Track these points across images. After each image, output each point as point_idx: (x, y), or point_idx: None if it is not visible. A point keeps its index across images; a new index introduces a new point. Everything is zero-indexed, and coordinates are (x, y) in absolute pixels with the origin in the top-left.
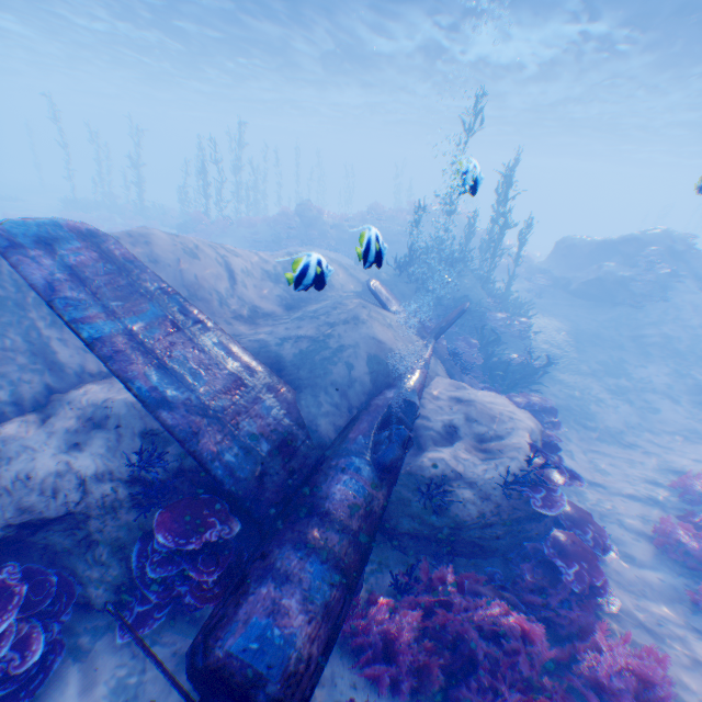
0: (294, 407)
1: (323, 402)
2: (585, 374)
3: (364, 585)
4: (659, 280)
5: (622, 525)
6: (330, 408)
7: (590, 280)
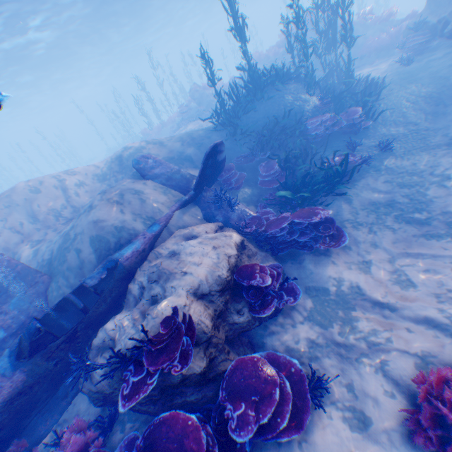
0: (43, 293)
1: (61, 285)
2: (435, 147)
3: (50, 433)
4: None
5: (381, 371)
6: (66, 288)
7: None
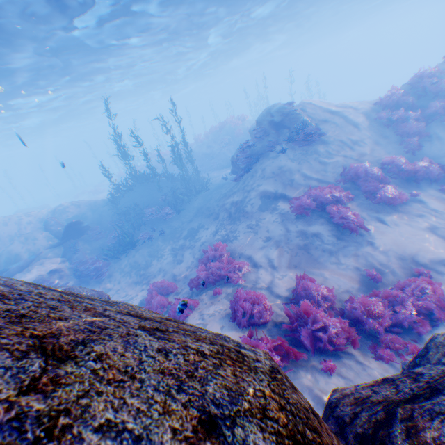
0: None
1: None
2: (174, 239)
3: None
4: (262, 151)
5: None
6: None
7: (232, 163)
